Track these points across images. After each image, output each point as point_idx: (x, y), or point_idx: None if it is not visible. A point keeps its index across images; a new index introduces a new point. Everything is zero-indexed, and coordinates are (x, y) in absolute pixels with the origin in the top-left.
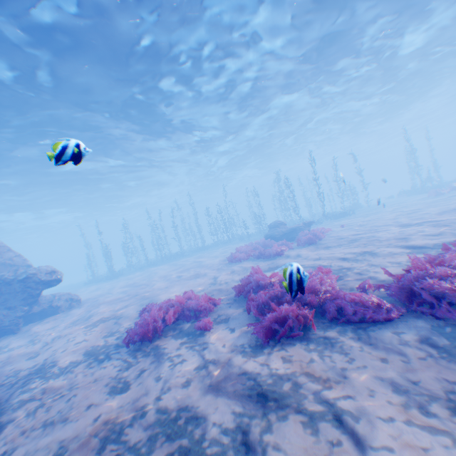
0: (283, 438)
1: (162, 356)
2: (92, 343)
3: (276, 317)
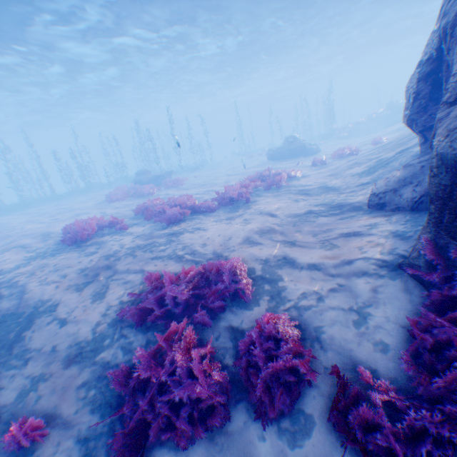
0: (183, 235)
1: (106, 241)
2: (22, 257)
3: (170, 213)
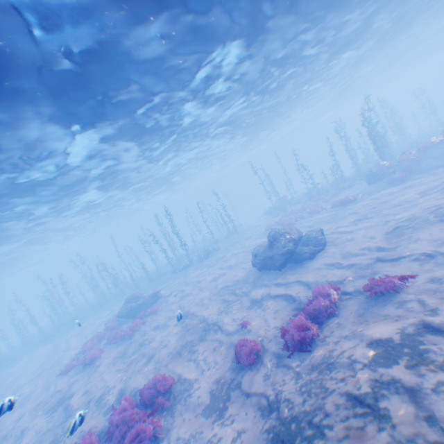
0: None
1: None
2: None
3: None
